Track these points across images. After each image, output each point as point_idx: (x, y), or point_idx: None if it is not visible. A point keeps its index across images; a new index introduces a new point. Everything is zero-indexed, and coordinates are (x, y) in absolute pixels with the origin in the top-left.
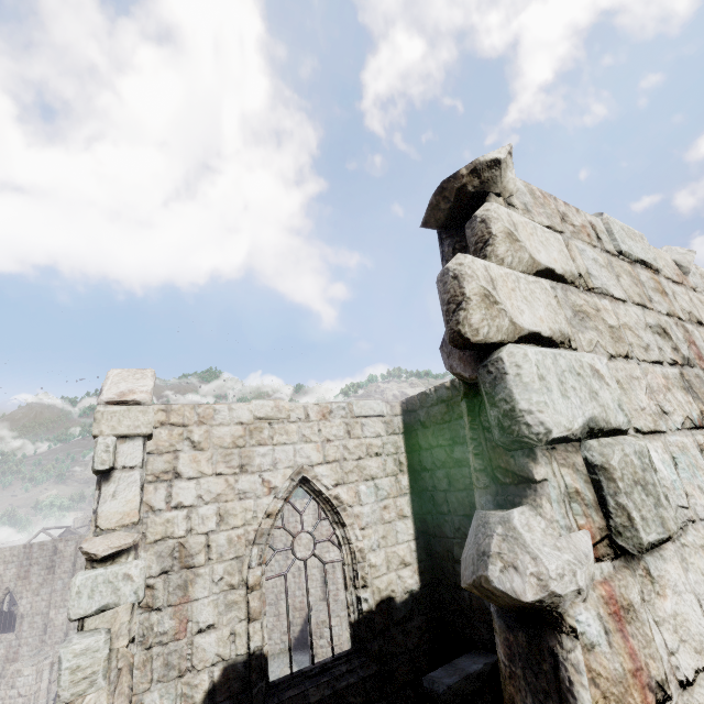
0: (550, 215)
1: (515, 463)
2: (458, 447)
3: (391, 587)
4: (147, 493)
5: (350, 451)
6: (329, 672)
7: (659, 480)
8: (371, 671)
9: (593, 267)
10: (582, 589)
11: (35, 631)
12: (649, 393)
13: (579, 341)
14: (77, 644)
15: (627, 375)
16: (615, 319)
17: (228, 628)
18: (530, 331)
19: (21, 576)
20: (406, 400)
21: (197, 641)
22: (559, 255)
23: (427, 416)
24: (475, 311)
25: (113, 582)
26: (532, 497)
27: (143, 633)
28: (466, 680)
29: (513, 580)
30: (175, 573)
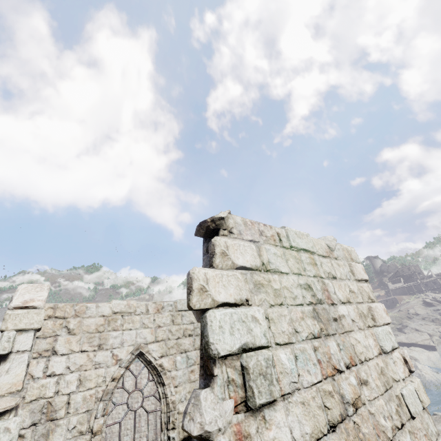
0: (253, 233)
1: (210, 365)
2: None
3: None
4: (31, 366)
5: (172, 333)
6: None
7: (275, 371)
8: None
9: (272, 258)
10: (221, 428)
11: None
12: (290, 322)
13: (253, 300)
14: None
15: (278, 315)
16: (279, 285)
17: None
18: (223, 302)
19: None
20: None
21: None
22: (250, 257)
23: None
24: (195, 297)
25: None
26: (212, 383)
27: None
28: None
29: (191, 425)
30: (41, 425)
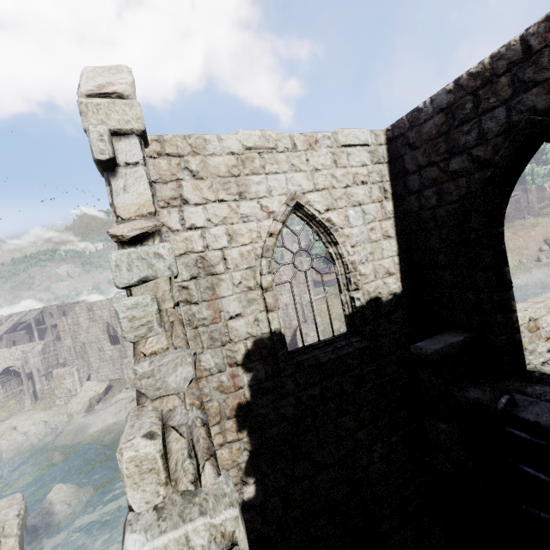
0: None
1: None
2: (455, 158)
3: (378, 291)
4: (163, 216)
5: (337, 180)
6: (332, 345)
7: None
8: (364, 345)
9: None
10: None
11: (132, 344)
12: None
13: None
14: (127, 300)
15: None
16: None
17: (252, 316)
18: None
19: (112, 316)
20: (392, 126)
21: (230, 324)
22: None
23: (418, 135)
24: None
25: (146, 259)
26: None
27: (188, 318)
28: (450, 347)
29: None
30: (202, 278)
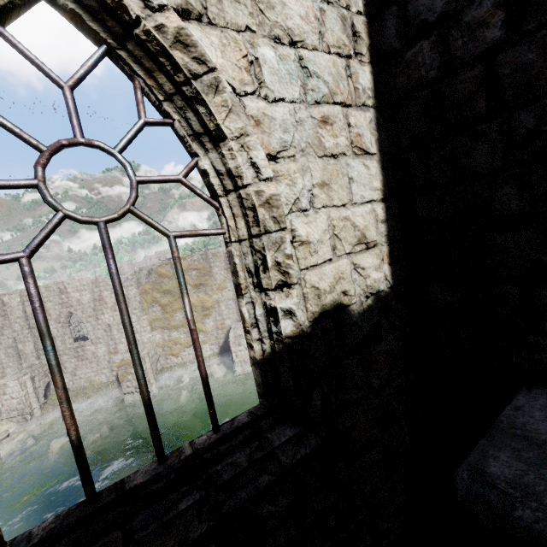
0: None
1: None
2: None
3: (340, 287)
4: None
5: None
6: (203, 476)
7: None
8: (306, 449)
9: None
10: None
11: (12, 359)
12: None
13: None
14: None
15: None
16: None
17: None
18: None
19: None
20: None
21: None
22: None
23: None
24: None
25: None
26: None
27: None
28: None
29: None
30: None
